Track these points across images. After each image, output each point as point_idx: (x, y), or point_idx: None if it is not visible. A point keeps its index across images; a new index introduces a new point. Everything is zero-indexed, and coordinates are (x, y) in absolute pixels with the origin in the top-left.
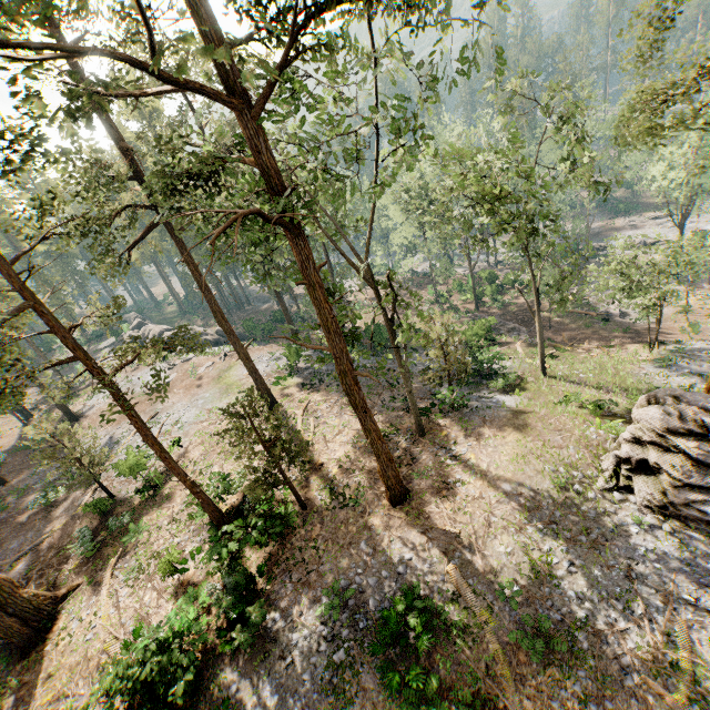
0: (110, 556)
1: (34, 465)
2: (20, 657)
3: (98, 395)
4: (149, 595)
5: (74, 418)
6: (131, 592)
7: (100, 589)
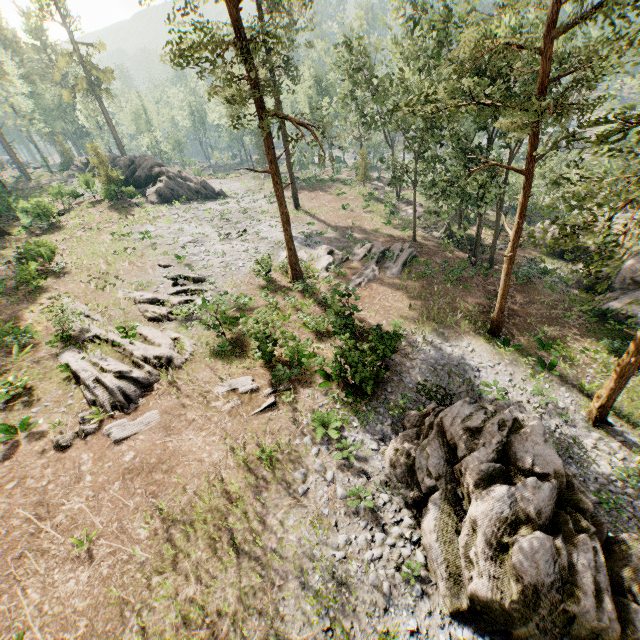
0: None
1: None
2: None
3: None
4: None
5: None
6: None
7: None
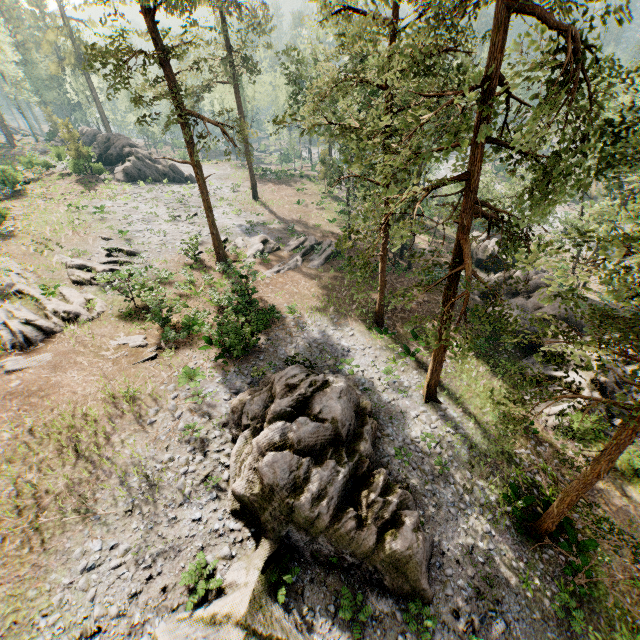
0: None
1: None
2: None
3: None
4: None
5: None
6: None
7: None
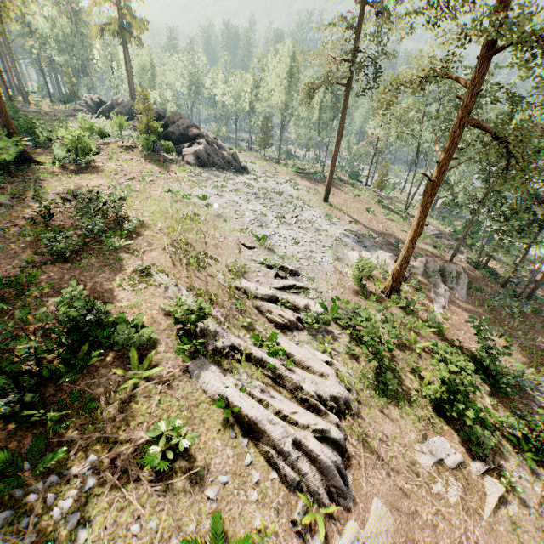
0: None
1: None
2: None
3: None
4: None
5: None
6: None
7: None
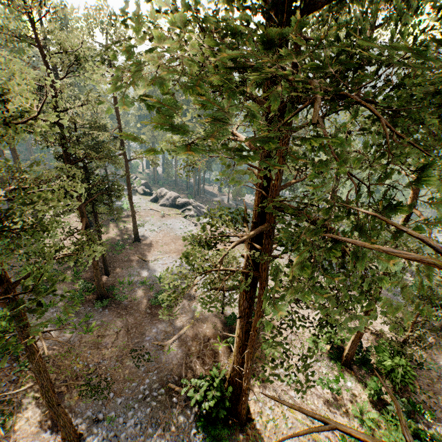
0: (256, 360)
1: (124, 266)
2: (238, 429)
3: (143, 226)
4: (316, 400)
5: (139, 239)
6: (301, 395)
7: (270, 386)
